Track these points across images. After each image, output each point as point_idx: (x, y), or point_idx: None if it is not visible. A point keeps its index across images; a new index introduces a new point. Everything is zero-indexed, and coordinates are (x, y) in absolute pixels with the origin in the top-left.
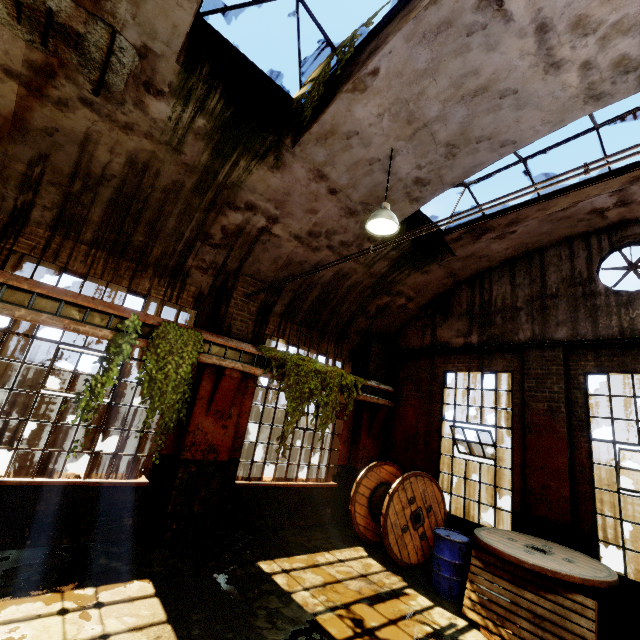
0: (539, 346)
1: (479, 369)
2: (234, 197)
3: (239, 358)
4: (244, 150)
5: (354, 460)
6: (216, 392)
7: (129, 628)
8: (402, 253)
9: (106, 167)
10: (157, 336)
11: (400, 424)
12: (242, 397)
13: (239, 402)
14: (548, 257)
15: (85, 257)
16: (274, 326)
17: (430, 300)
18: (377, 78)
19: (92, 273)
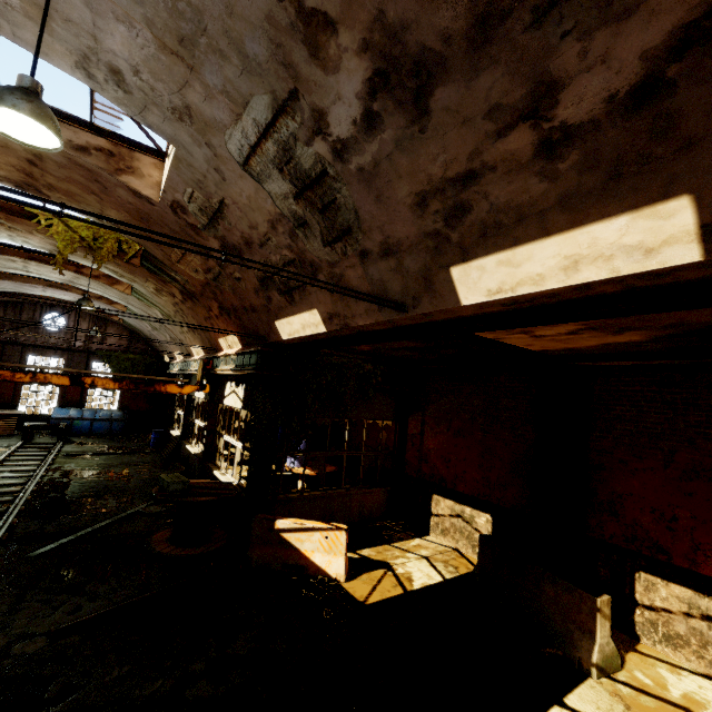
0: (13, 344)
1: None
2: None
3: None
4: None
5: None
6: None
7: None
8: None
9: None
10: None
11: None
12: None
13: None
14: (25, 307)
15: None
16: None
17: None
18: None
19: None
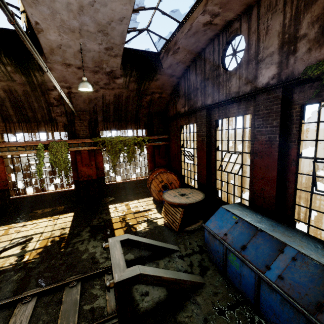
0: (199, 110)
1: (188, 123)
2: (47, 86)
3: (85, 145)
4: (32, 70)
5: (155, 168)
6: (82, 159)
7: (61, 223)
8: (136, 77)
9: (0, 96)
10: (50, 148)
11: (171, 151)
12: (97, 156)
13: (94, 159)
14: (206, 54)
15: (19, 127)
16: (101, 126)
17: (172, 90)
18: (40, 24)
19: (24, 132)
